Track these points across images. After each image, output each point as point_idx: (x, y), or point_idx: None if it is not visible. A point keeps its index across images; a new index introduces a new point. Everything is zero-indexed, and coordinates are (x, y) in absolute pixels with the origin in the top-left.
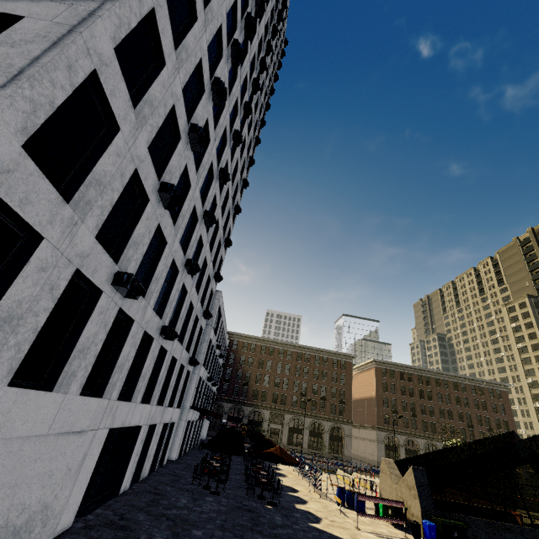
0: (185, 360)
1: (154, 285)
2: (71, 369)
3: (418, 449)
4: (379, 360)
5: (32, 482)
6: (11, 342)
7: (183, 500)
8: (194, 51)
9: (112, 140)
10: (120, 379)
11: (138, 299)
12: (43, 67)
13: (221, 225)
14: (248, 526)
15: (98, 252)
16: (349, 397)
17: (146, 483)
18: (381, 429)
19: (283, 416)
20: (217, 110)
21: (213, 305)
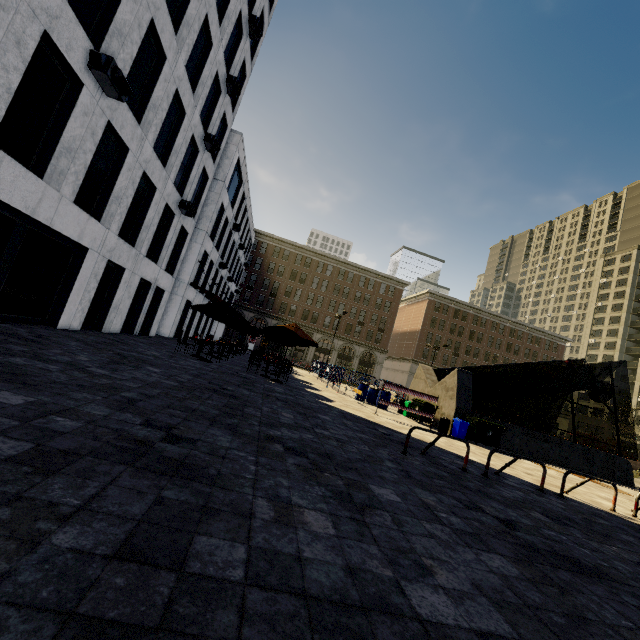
0: (176, 205)
1: None
2: None
3: None
4: (435, 293)
5: None
6: None
7: (154, 353)
8: None
9: None
10: None
11: None
12: None
13: None
14: (235, 383)
15: None
16: (390, 327)
17: (111, 335)
18: (416, 362)
19: (312, 335)
20: None
21: (228, 153)
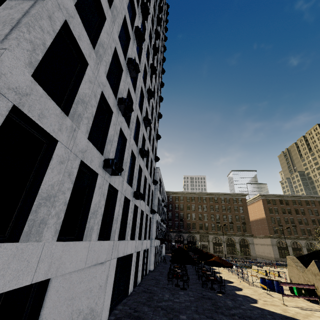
0: (148, 211)
1: (124, 167)
2: (90, 225)
3: (301, 247)
4: (263, 194)
5: (81, 296)
6: (52, 213)
7: (166, 295)
8: (120, 10)
9: (85, 71)
10: (117, 227)
11: (118, 177)
12: (33, 17)
13: (152, 126)
14: (213, 310)
15: (91, 148)
16: (248, 220)
17: (141, 286)
18: (272, 237)
19: (208, 236)
20: (138, 52)
21: (156, 176)
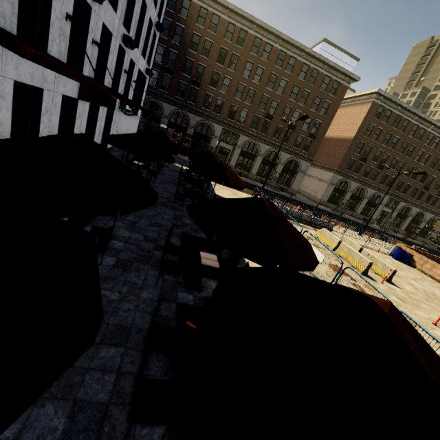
0: None
1: None
2: None
3: (364, 197)
4: (384, 94)
5: None
6: None
7: None
8: None
9: None
10: None
11: None
12: None
13: None
14: None
15: None
16: (323, 133)
17: None
18: (339, 172)
19: (237, 137)
20: None
21: None
